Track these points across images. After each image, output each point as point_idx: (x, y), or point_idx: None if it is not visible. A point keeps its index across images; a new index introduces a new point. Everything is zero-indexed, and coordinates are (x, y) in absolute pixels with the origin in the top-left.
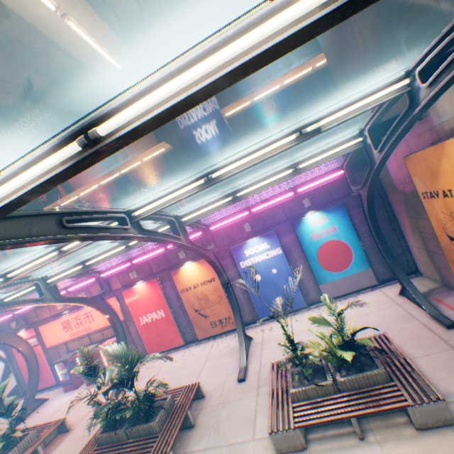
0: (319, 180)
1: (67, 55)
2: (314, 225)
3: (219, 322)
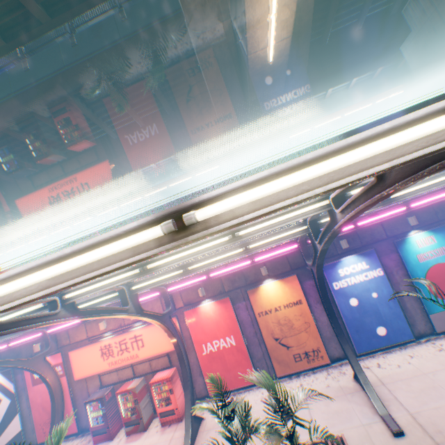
0: (433, 196)
1: (209, 46)
2: (420, 245)
3: (304, 355)
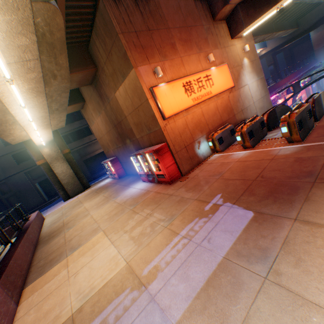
0: None
1: None
2: None
3: None
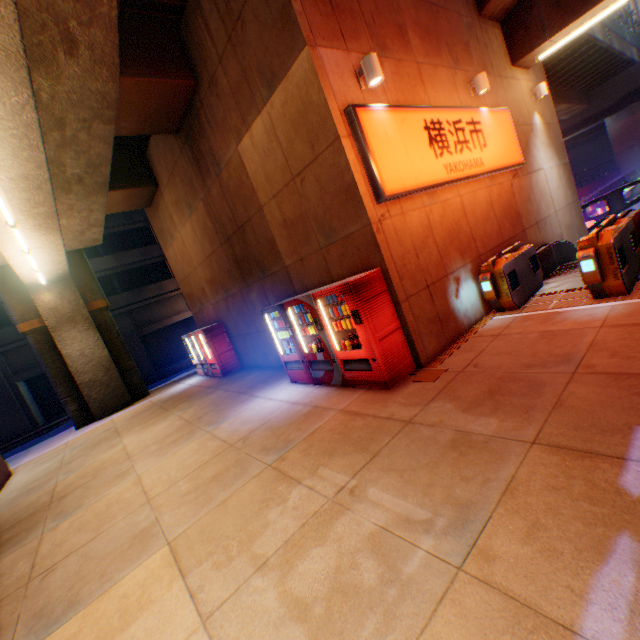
0: None
1: None
2: None
3: None
